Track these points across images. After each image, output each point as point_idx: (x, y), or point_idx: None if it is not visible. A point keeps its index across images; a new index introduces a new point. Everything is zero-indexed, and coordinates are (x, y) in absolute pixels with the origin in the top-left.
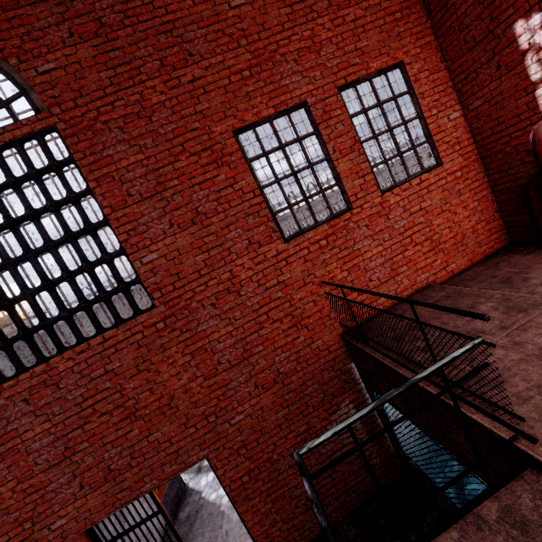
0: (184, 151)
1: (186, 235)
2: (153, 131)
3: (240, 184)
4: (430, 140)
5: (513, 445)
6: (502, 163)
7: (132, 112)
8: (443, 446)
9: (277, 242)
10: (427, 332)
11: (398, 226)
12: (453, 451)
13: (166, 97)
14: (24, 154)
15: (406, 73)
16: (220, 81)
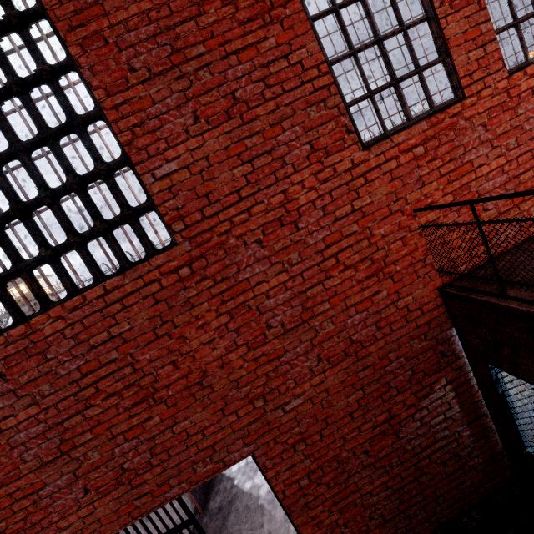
0: None
1: (219, 134)
2: None
3: (297, 54)
4: None
5: None
6: None
7: None
8: None
9: (352, 149)
10: None
11: (529, 126)
12: None
13: None
14: None
15: None
16: None
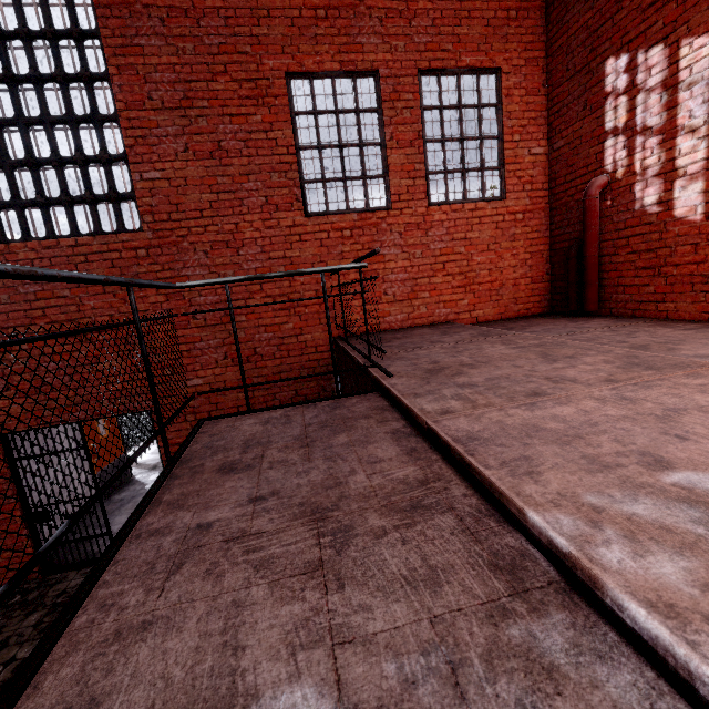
0: (225, 72)
1: (200, 166)
2: (197, 37)
3: (276, 133)
4: (502, 168)
5: (377, 380)
6: (564, 219)
7: (180, 6)
8: None
9: (297, 213)
10: (402, 340)
11: (434, 247)
12: None
13: (223, 5)
14: (46, 7)
15: (500, 83)
16: (289, 10)
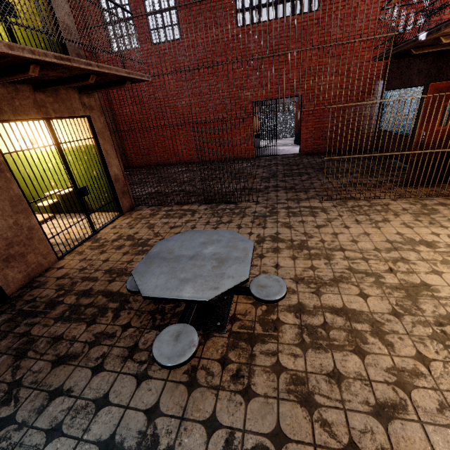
0: None
1: None
2: None
3: None
4: None
5: None
6: None
7: None
8: (405, 87)
9: None
10: None
11: None
12: (408, 84)
13: None
14: None
15: None
16: None
